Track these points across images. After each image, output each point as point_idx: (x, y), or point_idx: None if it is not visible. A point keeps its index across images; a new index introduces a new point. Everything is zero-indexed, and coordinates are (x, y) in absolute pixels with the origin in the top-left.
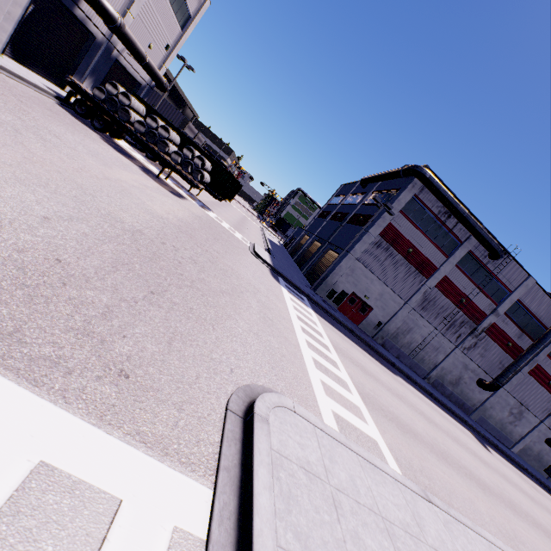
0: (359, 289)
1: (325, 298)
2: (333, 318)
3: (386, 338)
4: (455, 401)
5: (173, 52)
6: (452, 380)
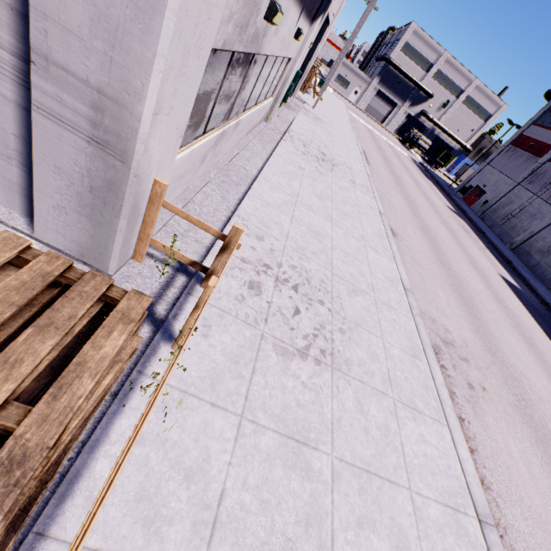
0: (482, 182)
1: (458, 193)
2: (429, 175)
3: (486, 213)
4: (539, 274)
5: (477, 133)
6: (543, 248)
